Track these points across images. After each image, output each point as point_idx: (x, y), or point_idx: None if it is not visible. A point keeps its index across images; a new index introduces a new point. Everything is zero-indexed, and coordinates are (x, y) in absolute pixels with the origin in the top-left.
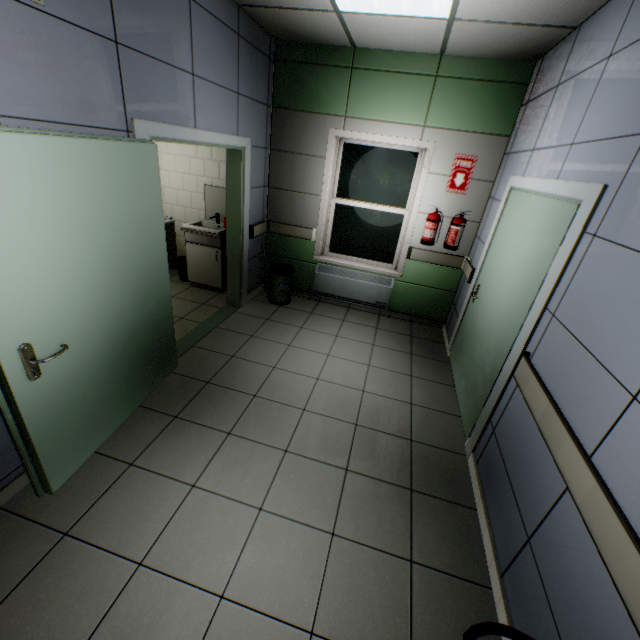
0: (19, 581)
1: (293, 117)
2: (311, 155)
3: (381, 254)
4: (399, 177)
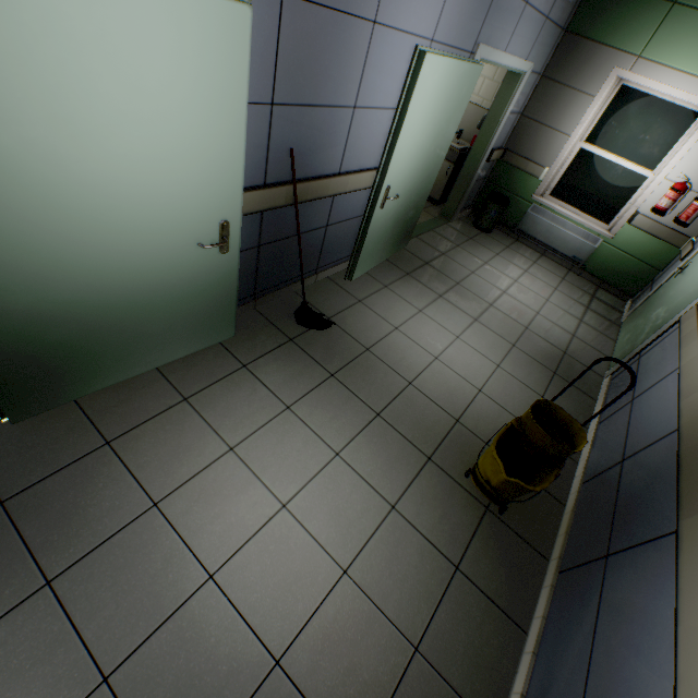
0: (344, 309)
1: (582, 46)
2: (581, 91)
3: (601, 212)
4: (663, 136)
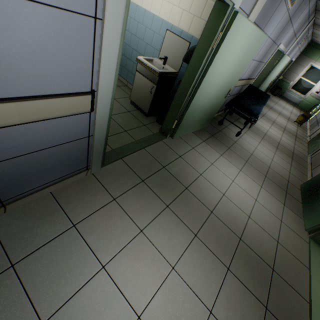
0: None
1: (304, 57)
2: (302, 66)
3: (303, 92)
4: (319, 77)
